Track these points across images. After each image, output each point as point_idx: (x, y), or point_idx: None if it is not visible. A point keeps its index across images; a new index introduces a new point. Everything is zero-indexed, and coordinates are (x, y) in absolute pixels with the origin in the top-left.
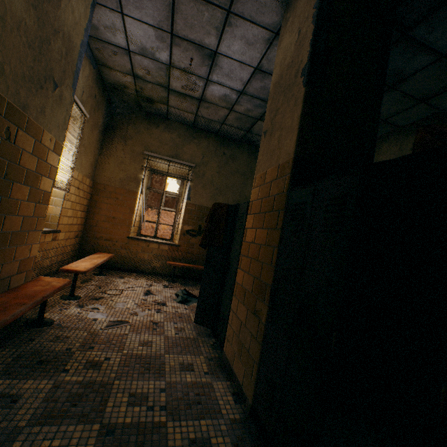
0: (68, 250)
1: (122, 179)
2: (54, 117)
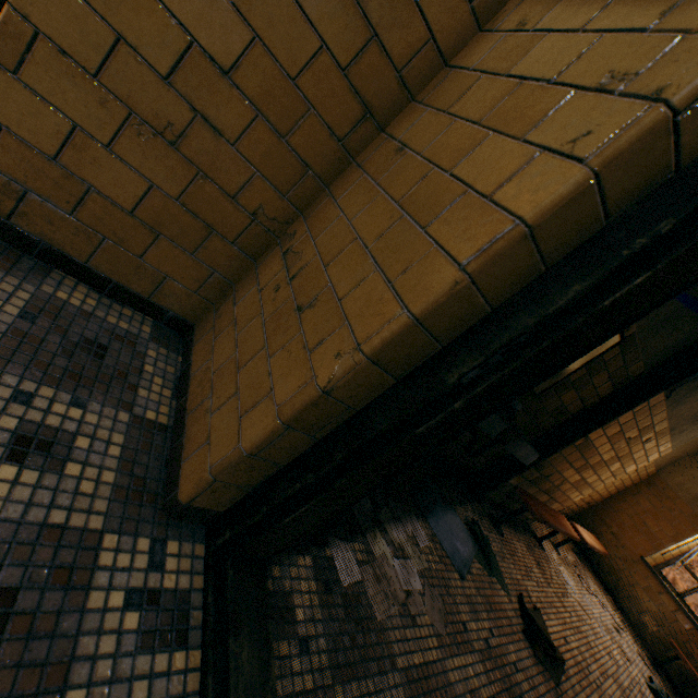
0: (570, 506)
1: (697, 496)
2: (685, 434)
